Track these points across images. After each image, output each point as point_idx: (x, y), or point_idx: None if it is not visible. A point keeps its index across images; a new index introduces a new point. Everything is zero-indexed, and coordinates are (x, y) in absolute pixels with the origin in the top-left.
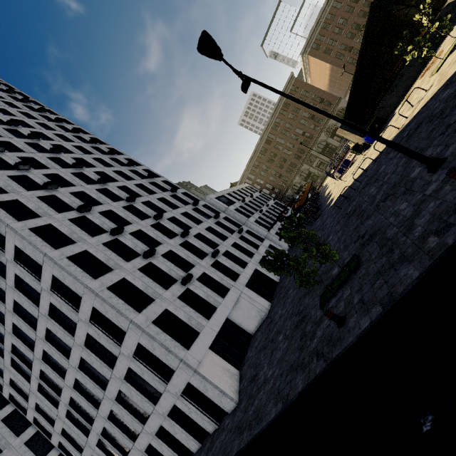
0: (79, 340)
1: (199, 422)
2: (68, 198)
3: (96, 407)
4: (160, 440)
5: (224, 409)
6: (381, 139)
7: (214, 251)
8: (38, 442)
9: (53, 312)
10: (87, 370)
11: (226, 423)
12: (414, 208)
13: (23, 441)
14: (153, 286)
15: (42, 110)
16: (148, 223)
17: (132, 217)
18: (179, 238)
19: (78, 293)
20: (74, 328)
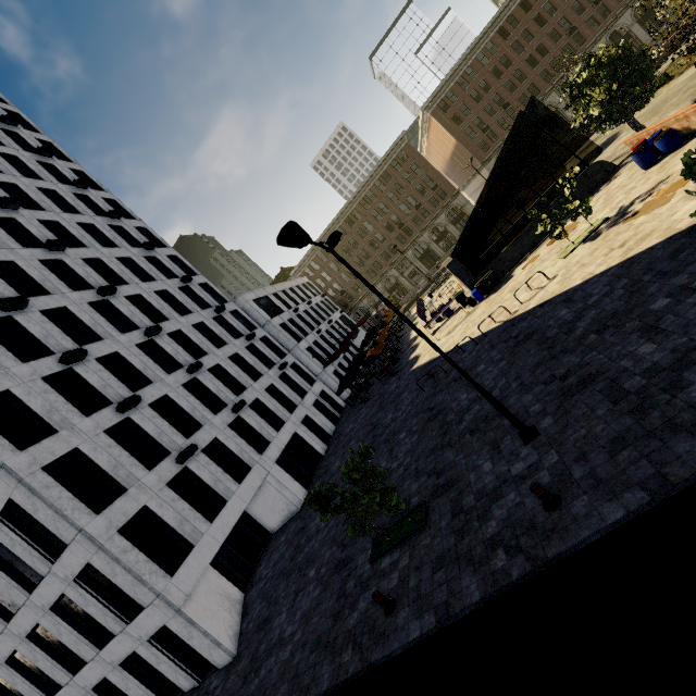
0: None
1: (170, 676)
2: None
3: None
4: None
5: (214, 663)
6: (481, 390)
7: (238, 404)
8: None
9: None
10: None
11: (214, 685)
12: (496, 483)
13: None
14: (128, 464)
15: None
16: (133, 340)
17: (106, 326)
18: (183, 372)
19: None
20: None
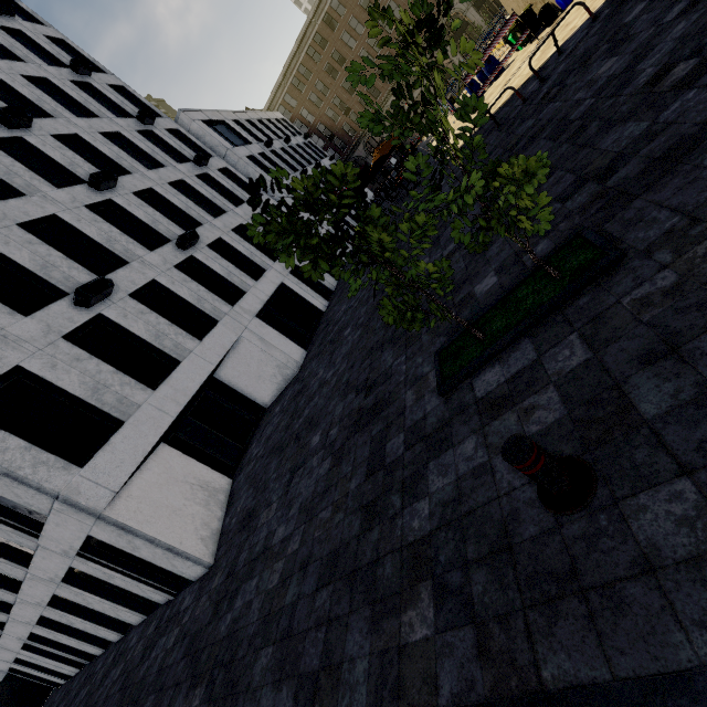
0: None
1: (133, 590)
2: None
3: None
4: (61, 612)
5: (183, 575)
6: None
7: (184, 234)
8: None
9: None
10: None
11: (185, 605)
12: None
13: None
14: None
15: None
16: None
17: None
18: (86, 190)
19: None
20: None
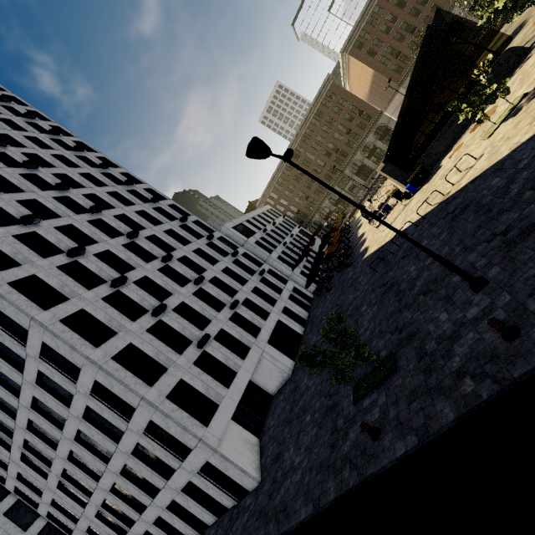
0: (76, 412)
1: (216, 497)
2: (53, 235)
3: (96, 479)
4: (172, 513)
5: (245, 487)
6: (430, 252)
7: (234, 303)
8: (20, 511)
9: (41, 379)
10: (85, 441)
11: (248, 503)
12: (454, 327)
13: (1, 511)
14: (165, 351)
15: (5, 99)
16: (155, 266)
17: (136, 259)
18: (192, 285)
19: (75, 364)
20: (69, 397)
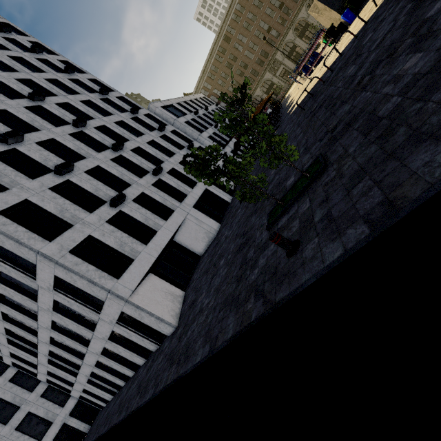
0: None
1: (140, 343)
2: None
3: (35, 334)
4: (107, 358)
5: (163, 333)
6: None
7: (156, 168)
8: None
9: None
10: (11, 303)
11: (165, 346)
12: (440, 52)
13: None
14: (71, 209)
15: None
16: (66, 131)
17: (41, 122)
18: (110, 152)
19: None
20: None
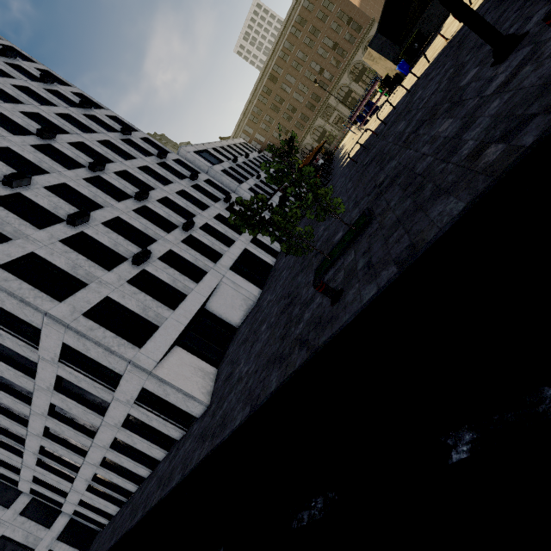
0: None
1: (162, 429)
2: None
3: (24, 424)
4: (117, 452)
5: (192, 414)
6: None
7: (187, 222)
8: None
9: None
10: None
11: (194, 429)
12: (463, 121)
13: None
14: (86, 266)
15: None
16: (80, 175)
17: (51, 163)
18: (133, 201)
19: None
20: None
